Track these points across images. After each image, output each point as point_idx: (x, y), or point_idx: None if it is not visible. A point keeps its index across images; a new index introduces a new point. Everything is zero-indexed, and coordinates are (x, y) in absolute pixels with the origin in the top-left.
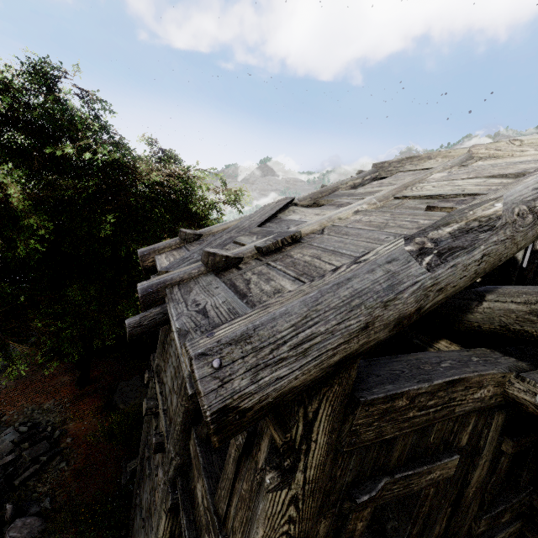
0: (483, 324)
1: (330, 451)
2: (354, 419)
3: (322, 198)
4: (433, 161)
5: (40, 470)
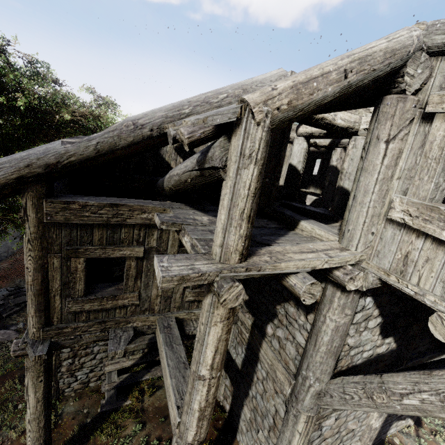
0: (166, 187)
1: (40, 222)
2: (44, 208)
3: None
4: None
5: (20, 311)
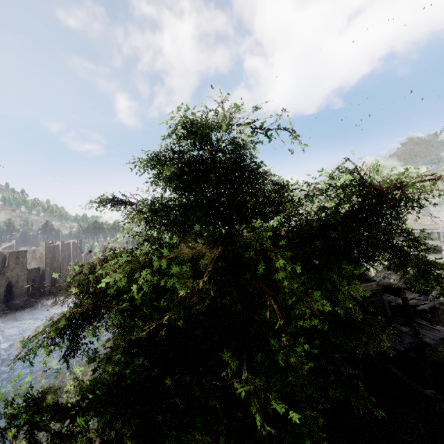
0: None
1: None
2: None
3: None
4: None
5: None
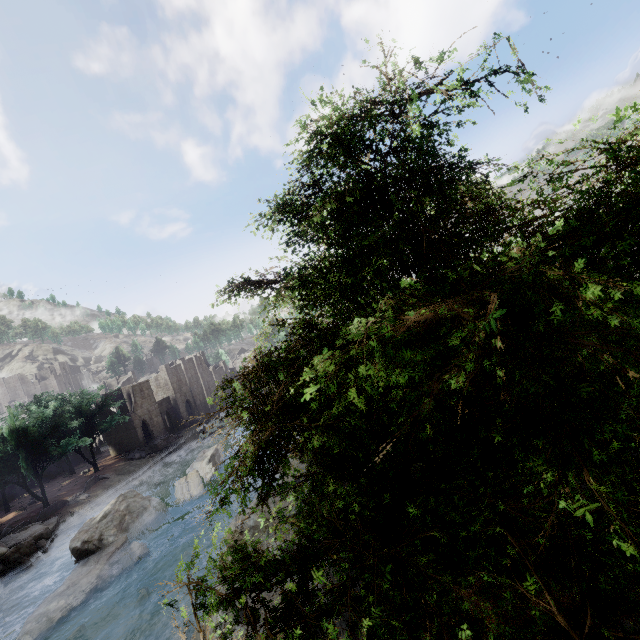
0: None
1: None
2: None
3: None
4: None
5: None
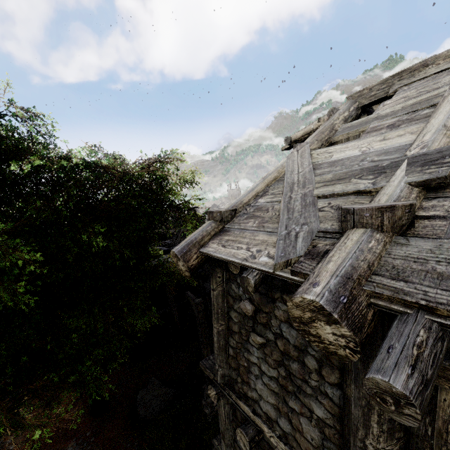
0: None
1: None
2: None
3: (335, 135)
4: (432, 67)
5: None
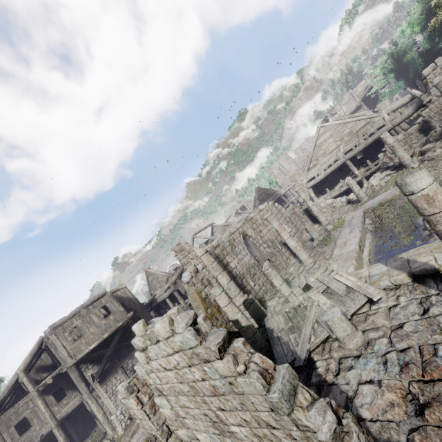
0: (26, 390)
1: None
2: None
3: None
4: None
5: None
